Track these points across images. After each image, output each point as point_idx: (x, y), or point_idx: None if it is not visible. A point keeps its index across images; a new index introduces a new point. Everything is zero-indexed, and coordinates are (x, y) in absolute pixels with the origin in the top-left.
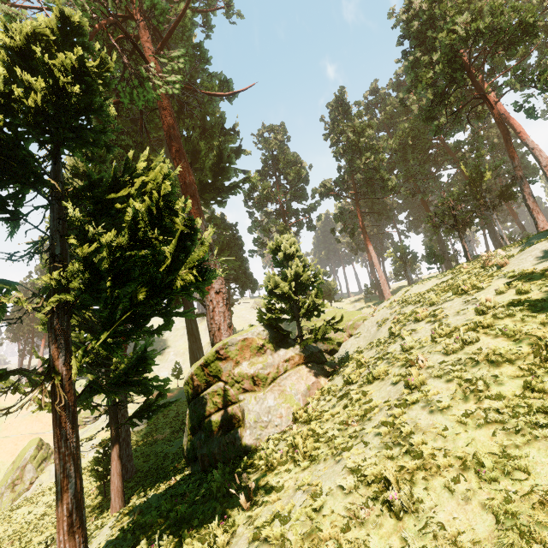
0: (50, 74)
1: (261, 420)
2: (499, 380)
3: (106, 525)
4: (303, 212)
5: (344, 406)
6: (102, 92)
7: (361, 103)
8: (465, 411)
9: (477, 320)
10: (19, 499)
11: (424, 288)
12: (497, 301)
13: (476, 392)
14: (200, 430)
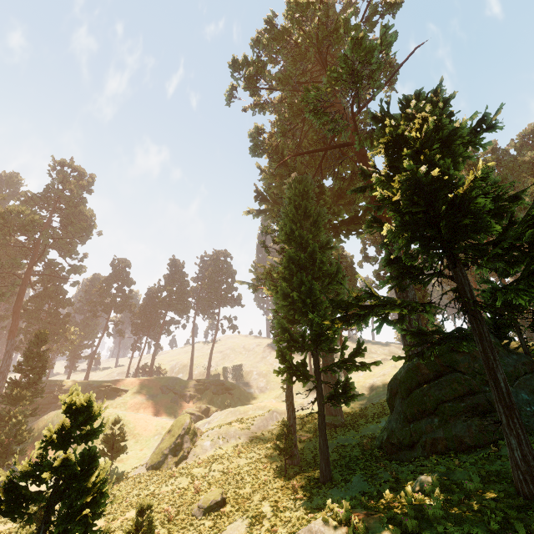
0: (491, 118)
1: (524, 409)
2: None
3: (350, 481)
4: None
5: None
6: None
7: None
8: None
9: None
10: (180, 463)
11: None
12: None
13: None
14: (431, 415)
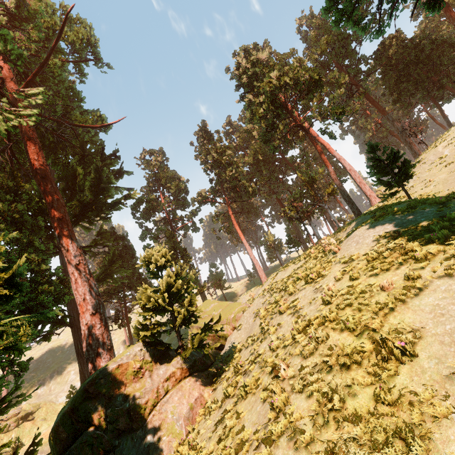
0: None
1: None
2: (352, 393)
3: None
4: (187, 218)
5: (218, 440)
6: None
7: (222, 131)
8: (328, 445)
9: (324, 315)
10: None
11: (286, 274)
12: (337, 290)
13: (335, 412)
14: None
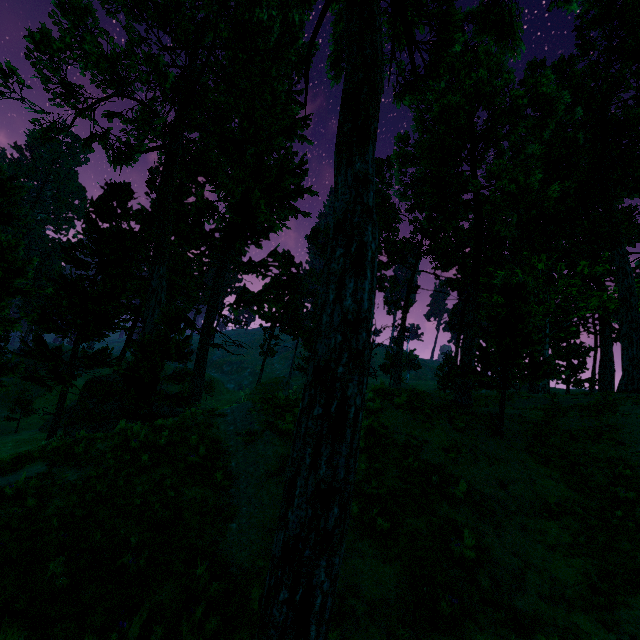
0: None
1: None
2: None
3: None
4: None
5: None
6: (4, 186)
7: None
8: None
9: (81, 433)
10: None
11: None
12: (126, 428)
13: None
14: None
